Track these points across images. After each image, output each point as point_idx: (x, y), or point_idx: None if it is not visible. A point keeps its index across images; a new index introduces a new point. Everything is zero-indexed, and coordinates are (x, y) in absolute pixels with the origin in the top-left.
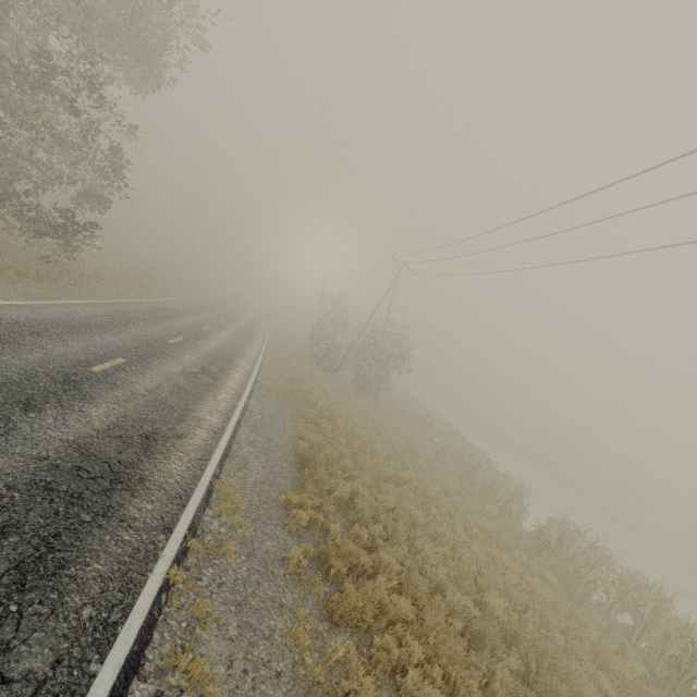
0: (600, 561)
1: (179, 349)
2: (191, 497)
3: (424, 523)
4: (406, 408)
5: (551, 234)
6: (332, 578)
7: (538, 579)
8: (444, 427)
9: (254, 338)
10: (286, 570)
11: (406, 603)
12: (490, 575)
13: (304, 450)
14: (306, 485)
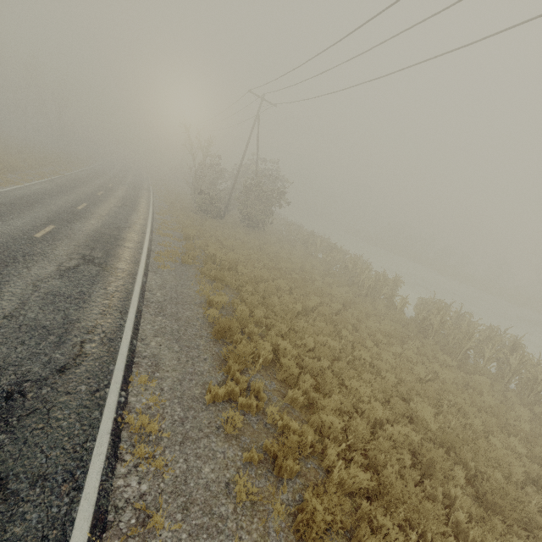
0: (467, 325)
1: (49, 241)
2: (88, 464)
3: (340, 349)
4: (290, 234)
5: (433, 15)
6: (286, 479)
7: (434, 361)
8: (324, 243)
9: (138, 203)
10: (235, 499)
11: (366, 476)
12: (408, 382)
13: (216, 322)
14: (228, 363)
